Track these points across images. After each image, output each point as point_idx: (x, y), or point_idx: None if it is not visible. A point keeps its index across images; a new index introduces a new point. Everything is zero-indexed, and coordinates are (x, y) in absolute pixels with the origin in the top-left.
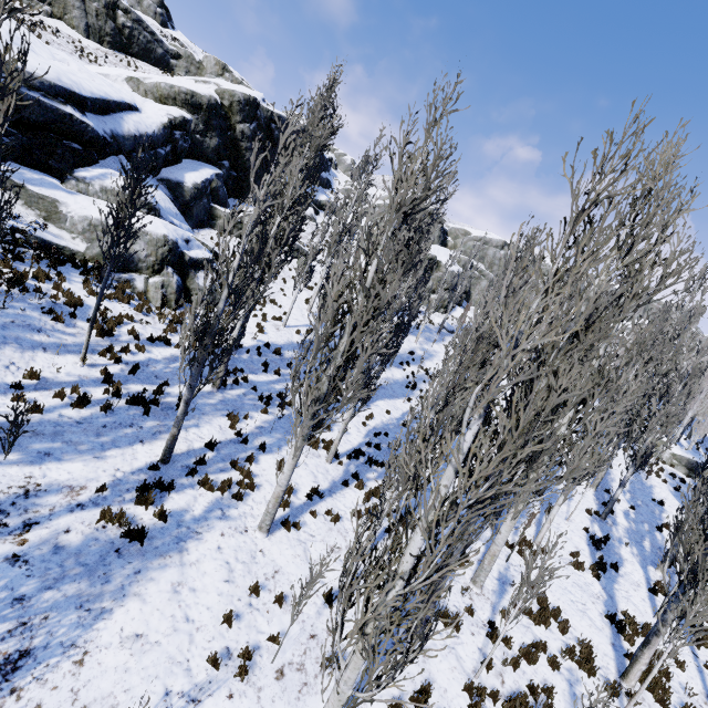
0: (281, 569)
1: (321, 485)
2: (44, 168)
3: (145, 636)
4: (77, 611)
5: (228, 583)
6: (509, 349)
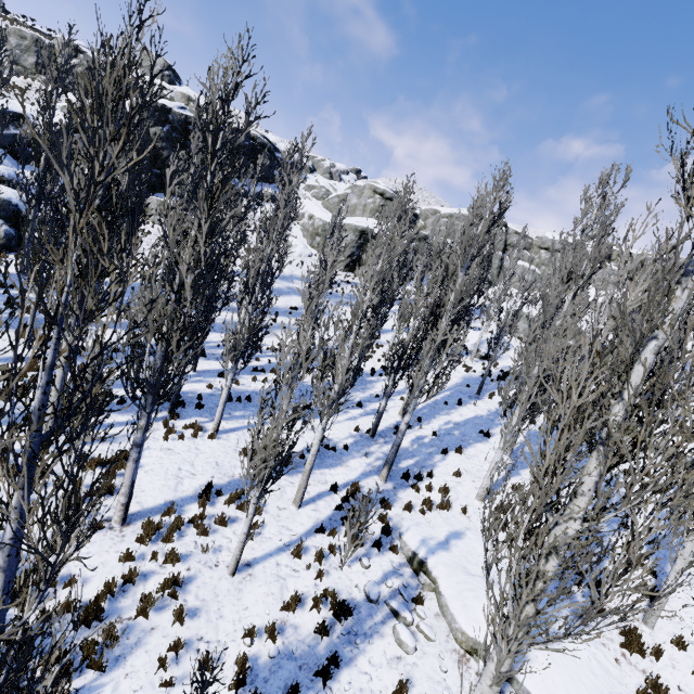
0: None
1: None
2: None
3: None
4: None
5: None
6: None
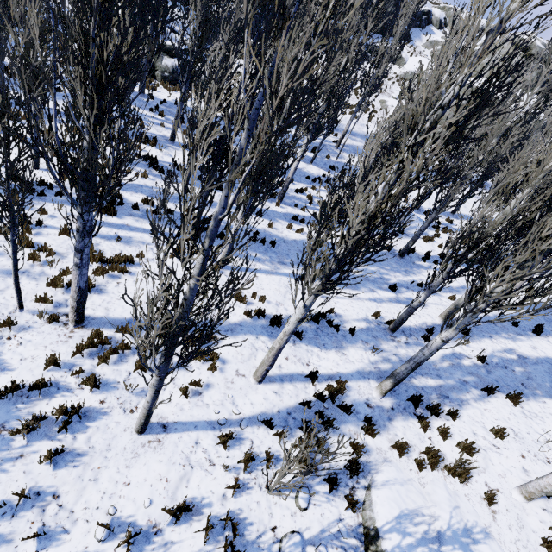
0: None
1: None
2: None
3: None
4: None
5: None
6: None
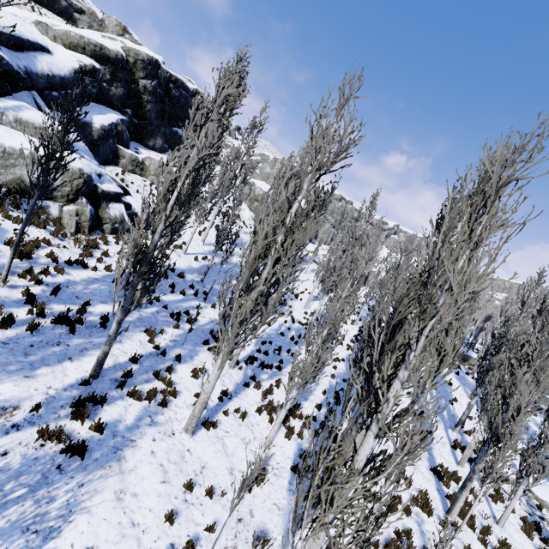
0: (206, 464)
1: (228, 387)
2: None
3: (96, 548)
4: (24, 534)
5: (164, 484)
6: (461, 291)
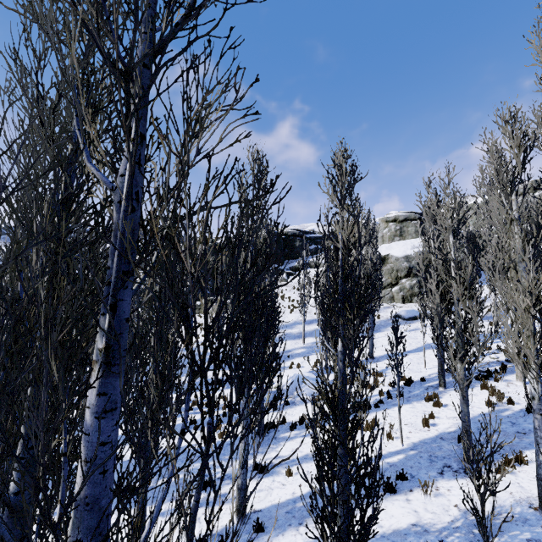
0: None
1: None
2: None
3: None
4: None
5: None
6: None
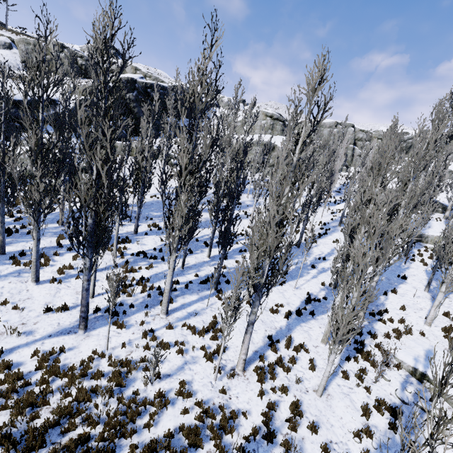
0: (33, 298)
1: (99, 266)
2: (5, 138)
3: None
4: None
5: None
6: None
